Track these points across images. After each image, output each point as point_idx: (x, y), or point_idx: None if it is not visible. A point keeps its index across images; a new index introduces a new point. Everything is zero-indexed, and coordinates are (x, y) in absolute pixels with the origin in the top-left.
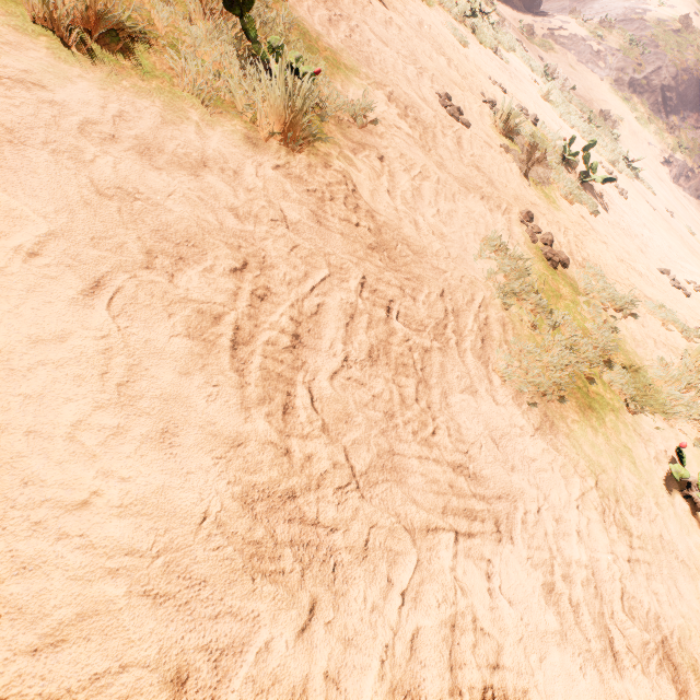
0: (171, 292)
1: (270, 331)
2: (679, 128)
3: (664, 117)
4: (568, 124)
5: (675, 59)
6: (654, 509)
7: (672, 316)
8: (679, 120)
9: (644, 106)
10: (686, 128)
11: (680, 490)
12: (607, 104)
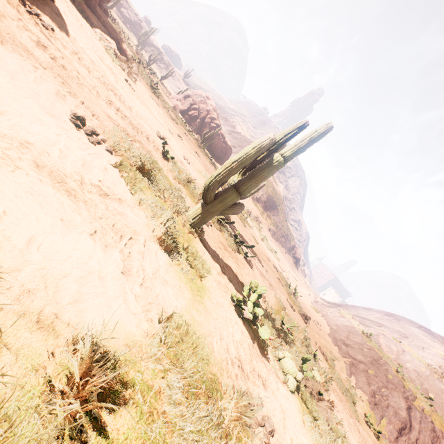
0: (358, 441)
1: (360, 439)
2: (271, 217)
3: (266, 212)
4: (268, 249)
5: (266, 191)
6: (370, 433)
7: (334, 356)
8: (269, 213)
9: (261, 207)
10: (271, 215)
11: (366, 422)
12: (253, 209)
